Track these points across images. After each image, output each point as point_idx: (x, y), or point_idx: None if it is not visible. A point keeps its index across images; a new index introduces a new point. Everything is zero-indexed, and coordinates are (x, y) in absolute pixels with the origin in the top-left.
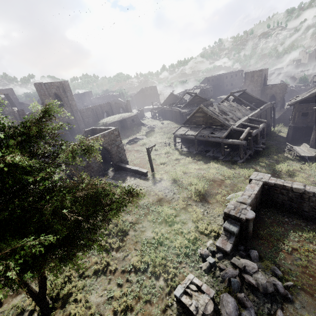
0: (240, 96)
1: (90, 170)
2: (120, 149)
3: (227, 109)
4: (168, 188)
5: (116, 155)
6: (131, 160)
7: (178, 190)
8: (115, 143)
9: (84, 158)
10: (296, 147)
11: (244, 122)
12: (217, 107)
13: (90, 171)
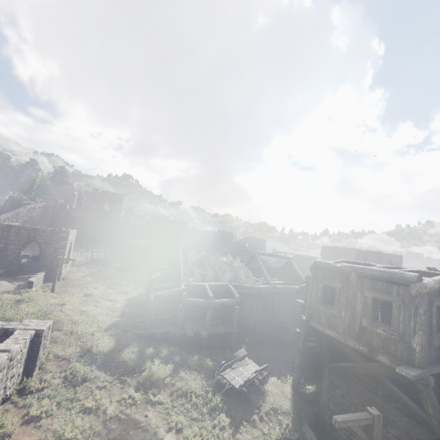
0: (285, 266)
1: (3, 256)
2: (58, 254)
3: (216, 264)
4: (1, 301)
5: (47, 258)
6: (79, 279)
7: (0, 307)
8: (55, 244)
9: (5, 240)
10: (251, 365)
11: (213, 286)
12: (201, 256)
13: (1, 257)
